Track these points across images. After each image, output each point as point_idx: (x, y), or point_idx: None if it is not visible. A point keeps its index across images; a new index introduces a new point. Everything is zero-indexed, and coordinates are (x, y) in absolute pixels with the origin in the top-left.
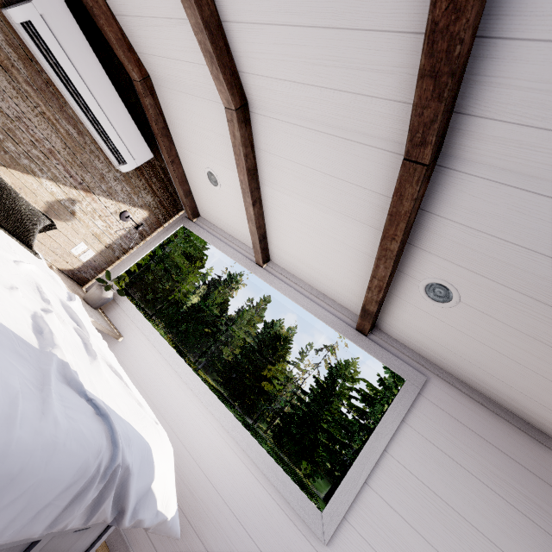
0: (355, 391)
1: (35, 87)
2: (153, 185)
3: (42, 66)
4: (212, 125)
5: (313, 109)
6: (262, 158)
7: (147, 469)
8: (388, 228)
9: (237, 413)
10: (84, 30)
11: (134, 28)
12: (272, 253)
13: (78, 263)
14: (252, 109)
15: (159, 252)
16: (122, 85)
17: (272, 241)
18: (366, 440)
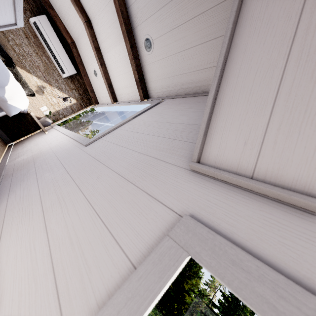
0: None
1: (36, 44)
2: (79, 89)
3: (39, 38)
4: (88, 44)
5: (99, 1)
6: (99, 42)
7: (4, 77)
8: (119, 20)
9: None
10: (55, 30)
11: (66, 21)
12: (117, 95)
13: (42, 115)
14: (92, 22)
15: None
16: (67, 49)
17: (114, 87)
18: None
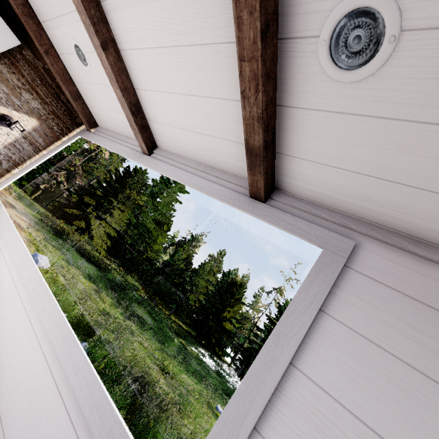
0: None
1: None
2: (39, 90)
3: None
4: None
5: None
6: None
7: None
8: None
9: (204, 350)
10: None
11: None
12: (155, 134)
13: None
14: None
15: (134, 220)
16: None
17: (148, 113)
18: None
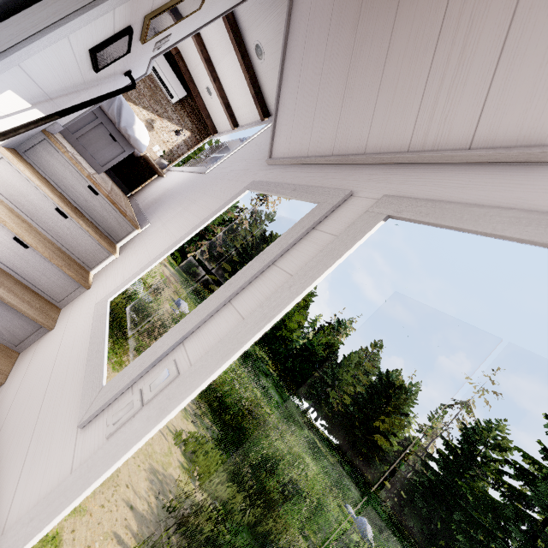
0: (503, 460)
1: None
2: (192, 117)
3: None
4: (197, 53)
5: None
6: (209, 50)
7: (131, 117)
8: (226, 27)
9: (344, 462)
10: None
11: None
12: (237, 118)
13: (156, 157)
14: None
15: None
16: (172, 63)
17: (233, 107)
18: (532, 538)
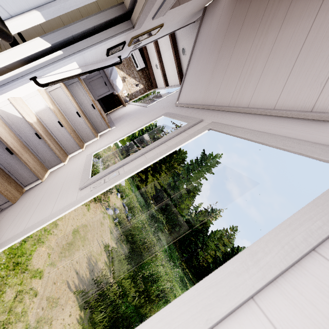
0: None
1: None
2: (146, 78)
3: None
4: (154, 47)
5: None
6: (160, 47)
7: (116, 75)
8: (169, 38)
9: None
10: None
11: None
12: (168, 82)
13: (123, 96)
14: None
15: (172, 184)
16: (141, 50)
17: (167, 76)
18: None
